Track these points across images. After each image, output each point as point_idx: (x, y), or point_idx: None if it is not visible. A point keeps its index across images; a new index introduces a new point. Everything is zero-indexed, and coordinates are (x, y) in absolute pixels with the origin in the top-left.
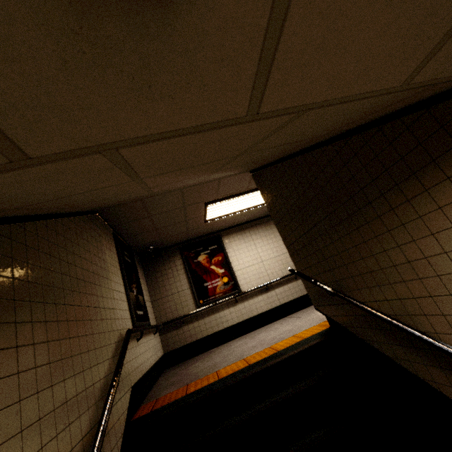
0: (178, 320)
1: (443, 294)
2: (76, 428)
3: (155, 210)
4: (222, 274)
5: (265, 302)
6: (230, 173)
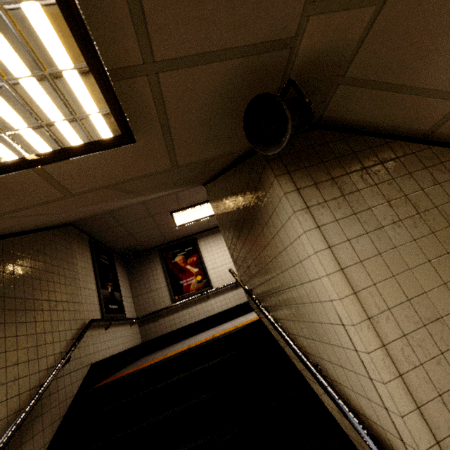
0: (155, 314)
1: (277, 290)
2: (25, 382)
3: (125, 220)
4: (196, 273)
5: (235, 298)
6: (174, 190)
